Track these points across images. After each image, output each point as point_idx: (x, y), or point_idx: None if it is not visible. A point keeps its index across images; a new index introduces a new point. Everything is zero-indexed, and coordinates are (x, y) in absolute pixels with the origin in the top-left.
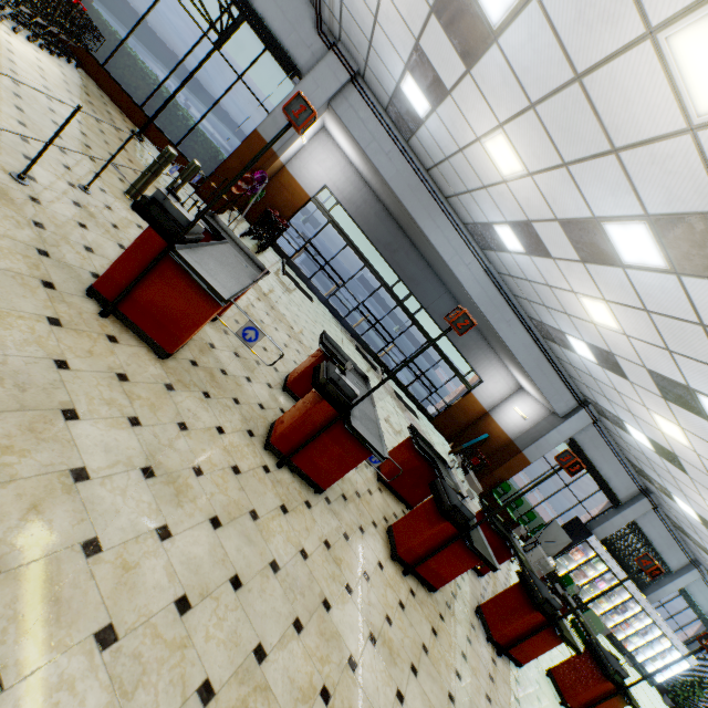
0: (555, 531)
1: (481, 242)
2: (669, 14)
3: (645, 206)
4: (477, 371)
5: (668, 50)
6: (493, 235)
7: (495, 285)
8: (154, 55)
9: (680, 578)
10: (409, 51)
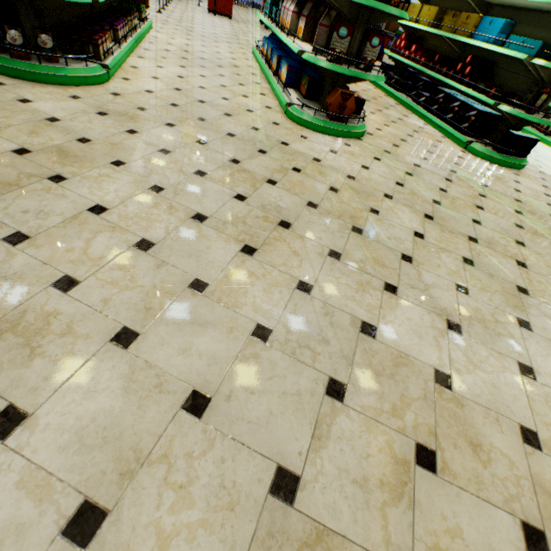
0: None
1: None
2: None
3: None
4: None
5: None
6: None
7: None
8: None
9: None
10: None
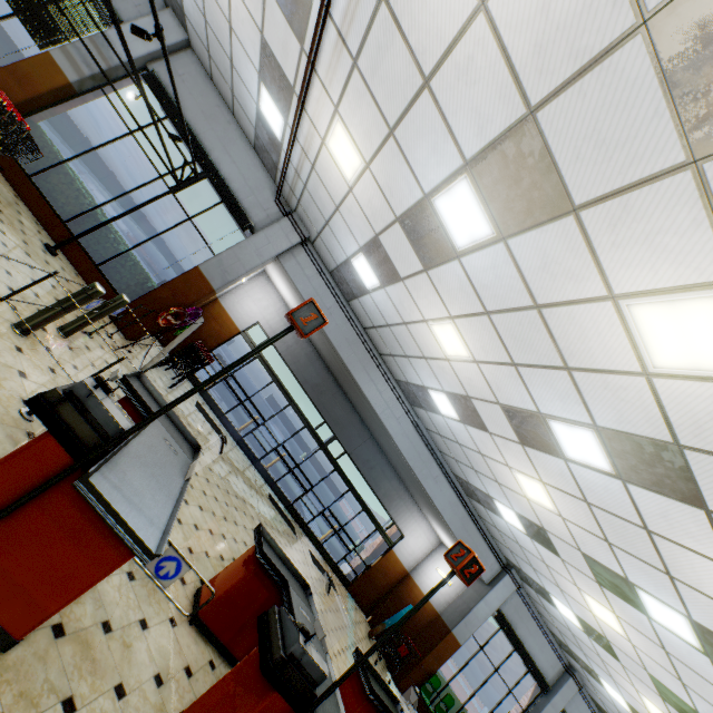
0: None
1: (412, 399)
2: (632, 290)
3: (594, 418)
4: (398, 524)
5: (628, 313)
6: (427, 397)
7: (423, 440)
8: (89, 169)
9: None
10: (367, 239)
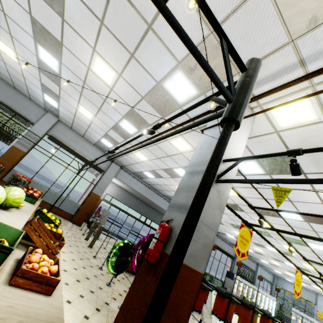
0: (228, 281)
1: (170, 198)
2: None
3: None
4: None
5: None
6: None
7: None
8: None
9: (258, 271)
10: (150, 170)
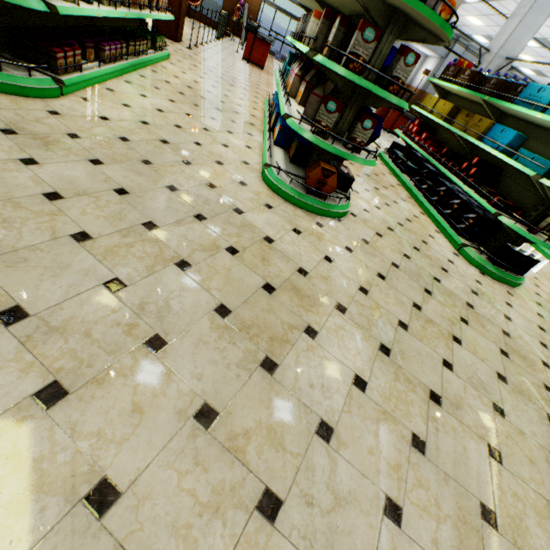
0: None
1: None
2: None
3: None
4: None
5: None
6: None
7: None
8: None
9: None
10: None
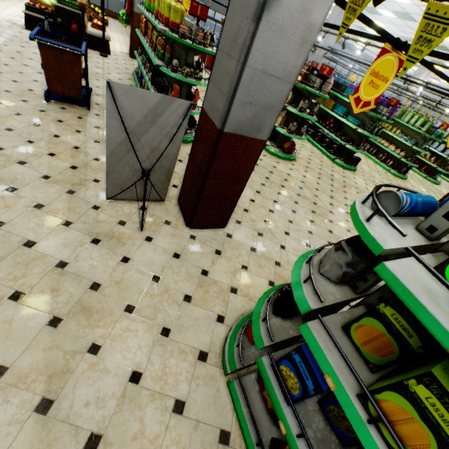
0: None
1: None
2: None
3: None
4: None
5: None
6: None
7: None
8: None
9: (356, 65)
10: None
